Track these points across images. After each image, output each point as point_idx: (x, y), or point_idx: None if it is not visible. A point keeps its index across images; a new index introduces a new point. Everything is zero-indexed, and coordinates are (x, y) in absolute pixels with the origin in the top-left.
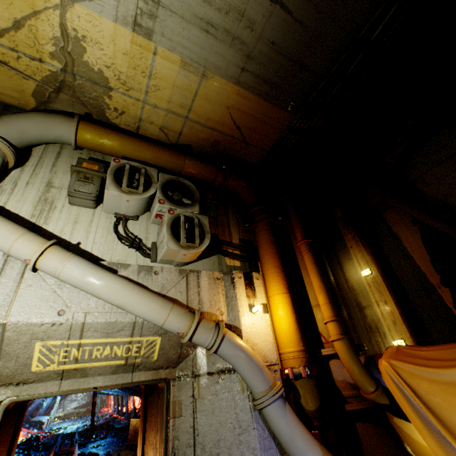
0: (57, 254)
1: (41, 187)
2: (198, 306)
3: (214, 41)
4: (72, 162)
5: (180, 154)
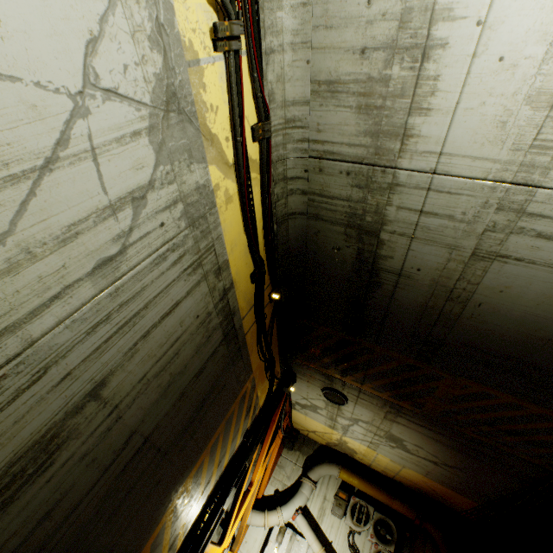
0: None
1: (322, 498)
2: None
3: (406, 461)
4: (335, 481)
5: (390, 495)
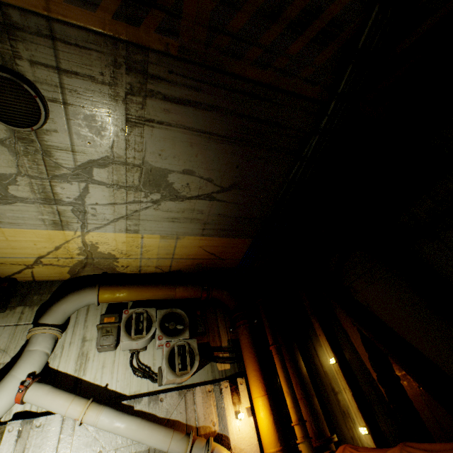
0: (93, 410)
1: (79, 344)
2: (195, 422)
3: (179, 223)
4: (97, 313)
5: (172, 286)
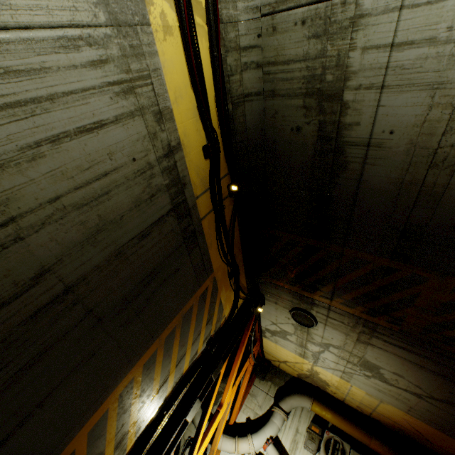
0: None
1: (294, 431)
2: None
3: (384, 394)
4: (307, 414)
5: (368, 434)
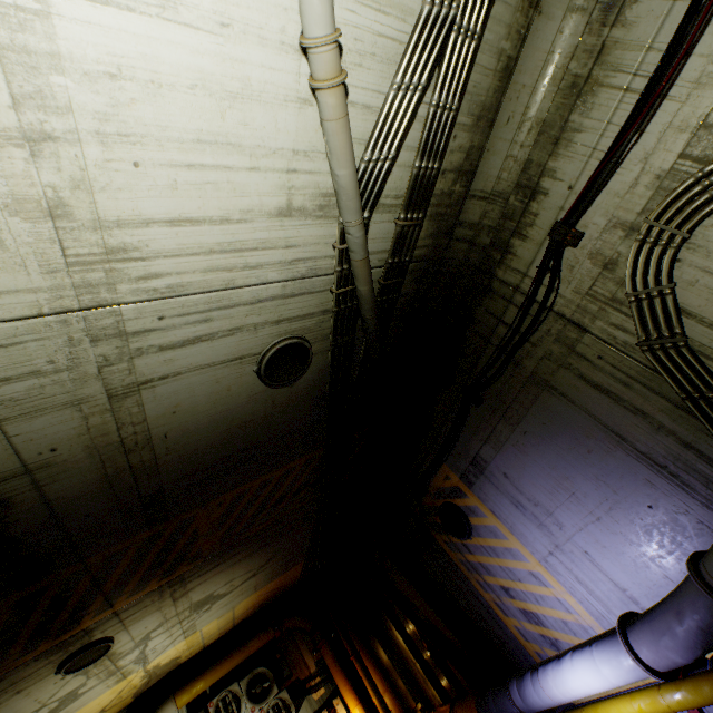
0: None
1: None
2: None
3: (232, 602)
4: None
5: (243, 646)
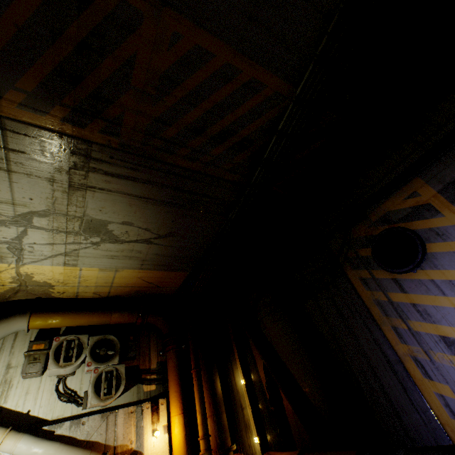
0: (12, 438)
1: (3, 371)
2: (114, 441)
3: (118, 260)
4: (26, 338)
5: (108, 312)
